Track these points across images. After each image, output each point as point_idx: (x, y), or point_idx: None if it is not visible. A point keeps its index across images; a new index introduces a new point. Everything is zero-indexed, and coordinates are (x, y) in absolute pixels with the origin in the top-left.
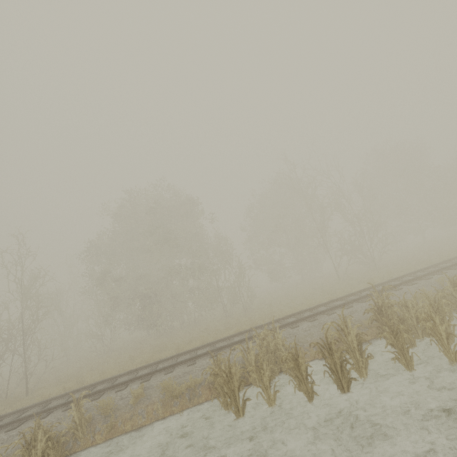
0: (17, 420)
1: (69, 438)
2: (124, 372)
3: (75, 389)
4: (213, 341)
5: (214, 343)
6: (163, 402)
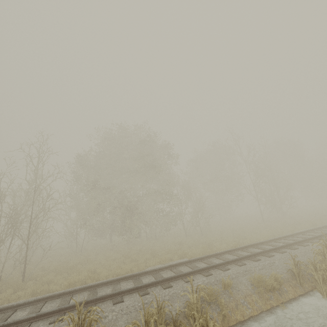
0: (87, 301)
1: (185, 324)
2: (165, 266)
3: (122, 277)
4: (232, 249)
5: (232, 250)
6: (257, 294)
